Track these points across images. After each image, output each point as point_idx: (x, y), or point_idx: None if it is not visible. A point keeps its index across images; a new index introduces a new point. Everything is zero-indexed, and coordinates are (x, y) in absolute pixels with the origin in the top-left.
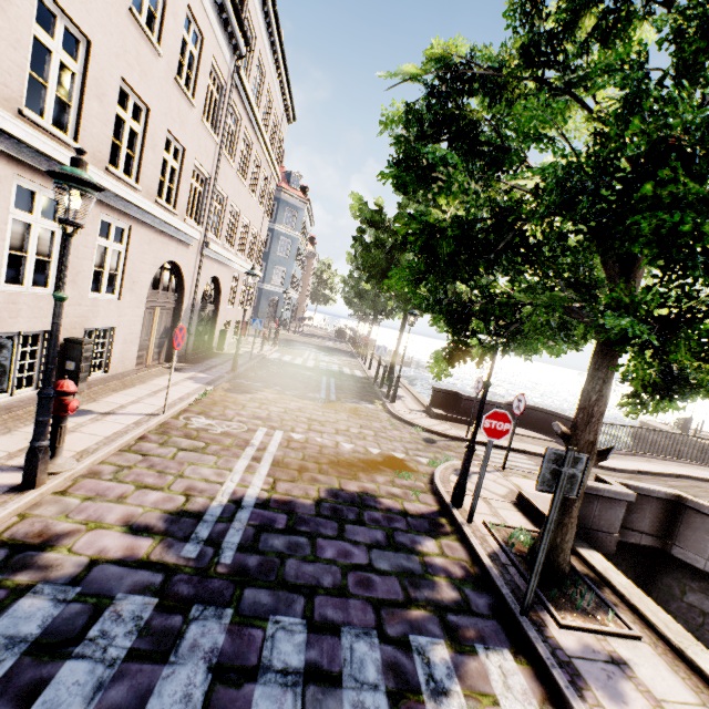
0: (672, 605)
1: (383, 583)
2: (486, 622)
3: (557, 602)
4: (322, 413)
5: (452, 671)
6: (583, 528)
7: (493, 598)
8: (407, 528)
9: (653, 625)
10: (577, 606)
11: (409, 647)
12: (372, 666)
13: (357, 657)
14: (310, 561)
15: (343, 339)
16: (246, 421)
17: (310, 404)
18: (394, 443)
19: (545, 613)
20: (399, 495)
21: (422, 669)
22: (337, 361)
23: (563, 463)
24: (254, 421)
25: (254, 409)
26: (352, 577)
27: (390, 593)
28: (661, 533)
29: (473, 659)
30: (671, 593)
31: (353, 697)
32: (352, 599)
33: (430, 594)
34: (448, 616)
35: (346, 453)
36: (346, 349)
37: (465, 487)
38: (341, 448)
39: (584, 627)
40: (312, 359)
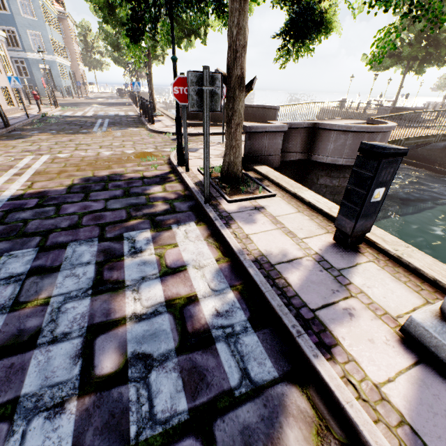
0: (313, 188)
1: (113, 214)
2: (184, 214)
3: (232, 193)
4: (91, 139)
5: (150, 241)
6: (260, 157)
7: (193, 203)
8: (141, 185)
9: (284, 188)
10: (243, 191)
11: (121, 239)
12: (89, 255)
13: (77, 254)
14: (52, 218)
15: (124, 96)
16: (14, 155)
17: (81, 136)
18: (148, 145)
19: (222, 199)
20: (141, 170)
21: (128, 246)
22: (115, 109)
23: (203, 83)
24: (22, 154)
25: (24, 147)
26: (87, 218)
27: (116, 218)
28: (307, 150)
29: (168, 232)
30: (313, 182)
31: (67, 273)
32: (83, 228)
33: (147, 211)
34: (157, 218)
35: (104, 157)
36: (125, 102)
37: (183, 151)
38: (102, 155)
39: (243, 199)
40: (92, 111)
